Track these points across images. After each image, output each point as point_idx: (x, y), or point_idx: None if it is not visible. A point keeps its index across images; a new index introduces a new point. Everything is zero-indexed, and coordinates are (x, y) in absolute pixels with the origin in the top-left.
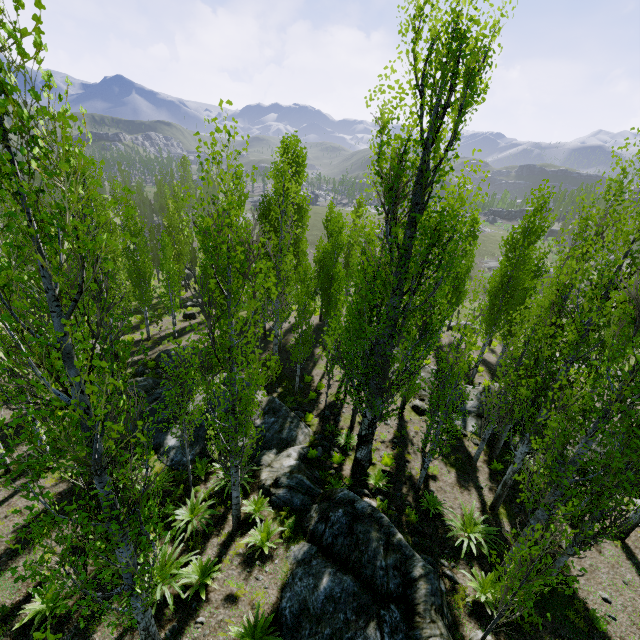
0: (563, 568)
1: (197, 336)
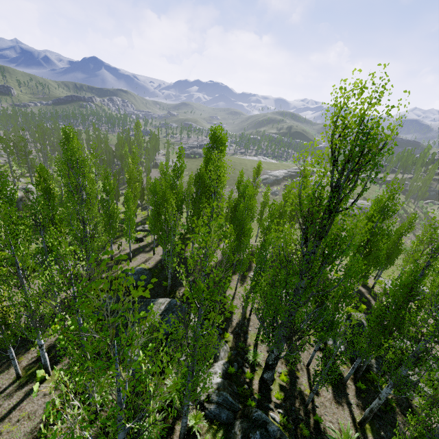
0: None
1: (145, 257)
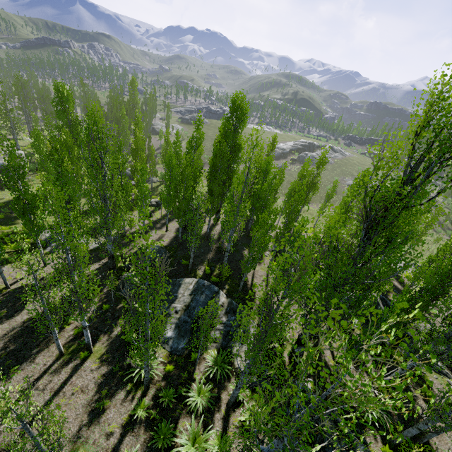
0: (425, 433)
1: (158, 234)
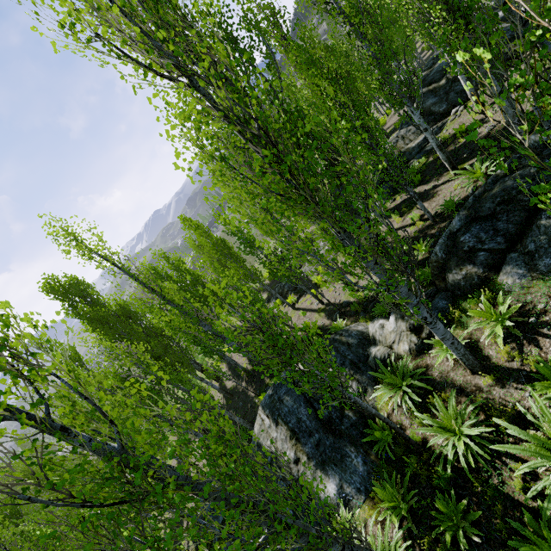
0: None
1: None
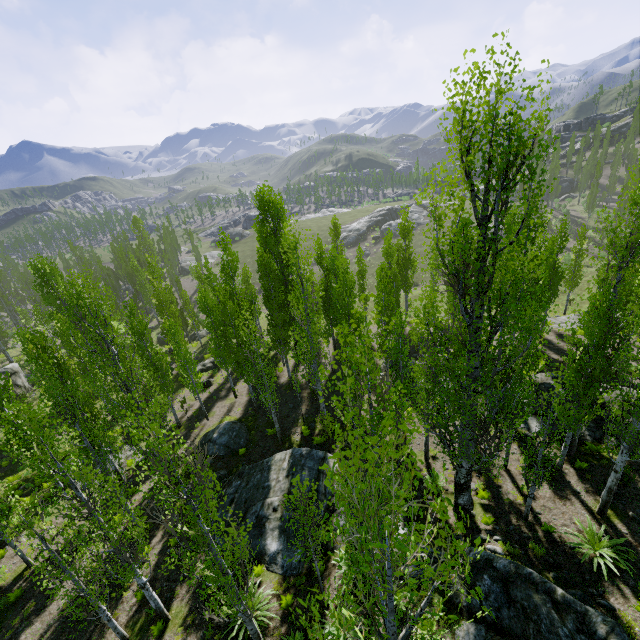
0: None
1: (225, 406)
